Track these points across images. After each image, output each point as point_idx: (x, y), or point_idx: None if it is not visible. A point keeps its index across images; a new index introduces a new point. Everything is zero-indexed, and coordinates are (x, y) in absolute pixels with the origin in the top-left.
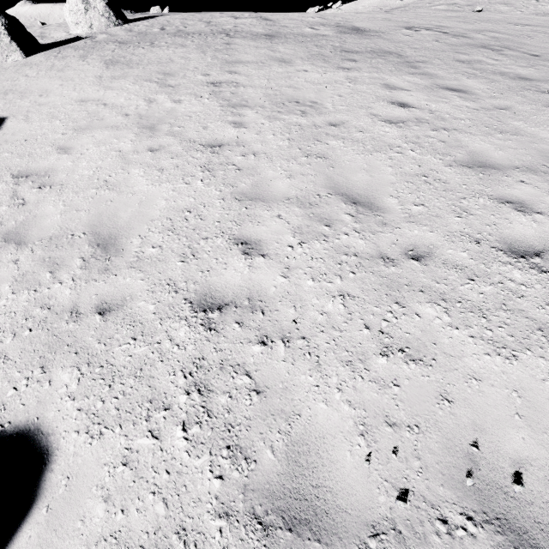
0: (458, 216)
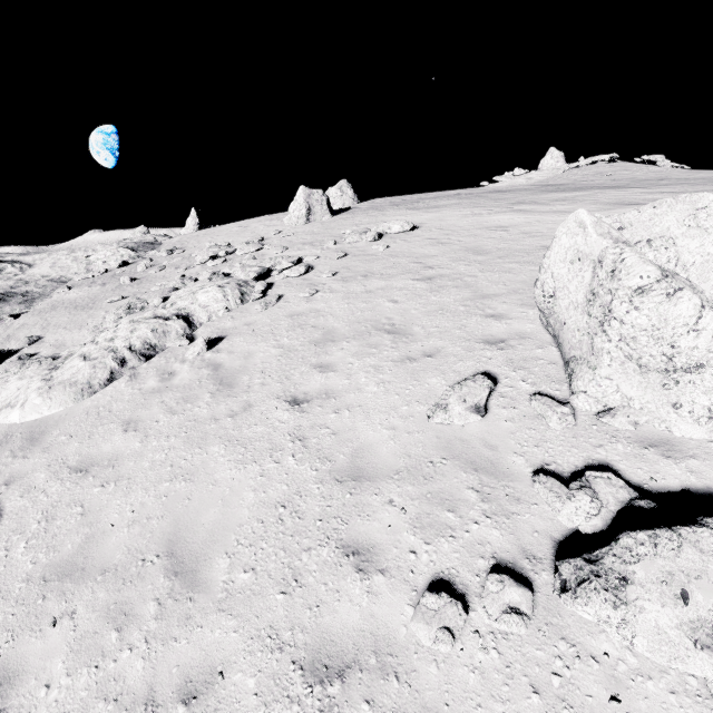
0: None
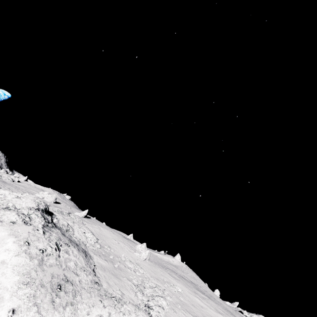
0: None
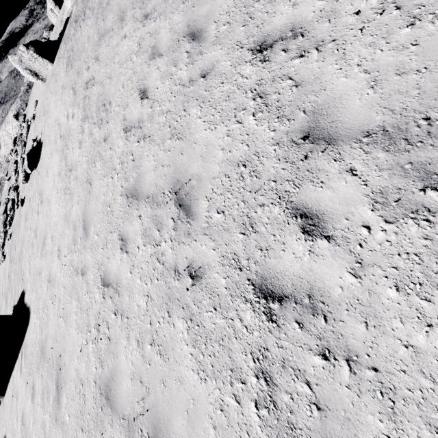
0: (103, 248)
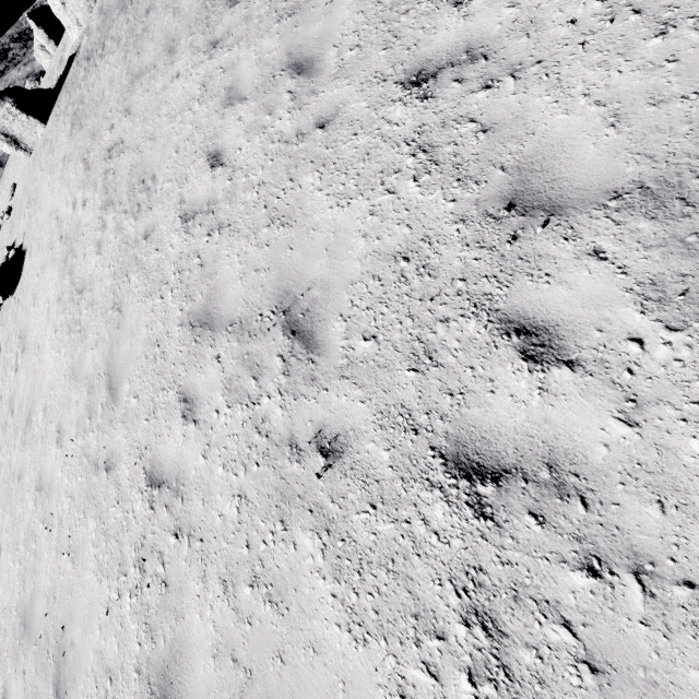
0: (147, 419)
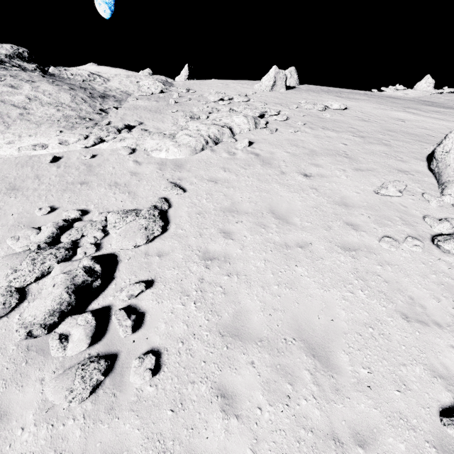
0: None
